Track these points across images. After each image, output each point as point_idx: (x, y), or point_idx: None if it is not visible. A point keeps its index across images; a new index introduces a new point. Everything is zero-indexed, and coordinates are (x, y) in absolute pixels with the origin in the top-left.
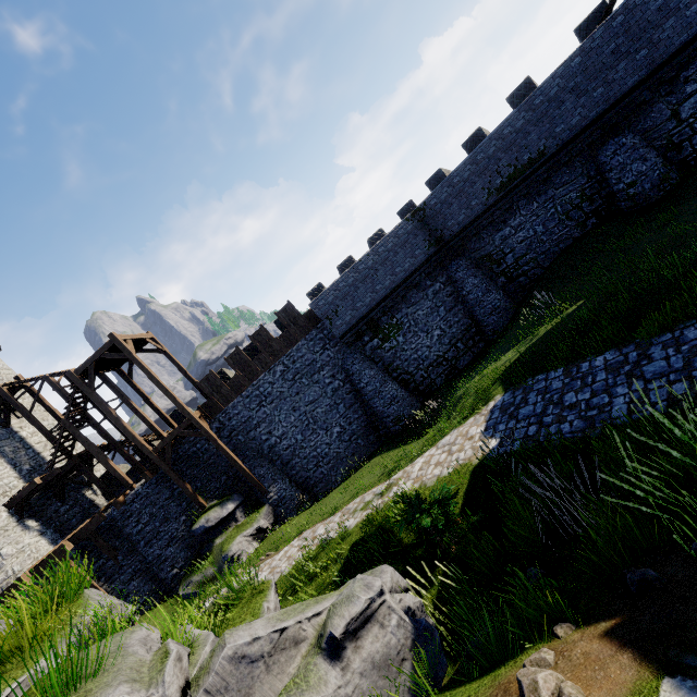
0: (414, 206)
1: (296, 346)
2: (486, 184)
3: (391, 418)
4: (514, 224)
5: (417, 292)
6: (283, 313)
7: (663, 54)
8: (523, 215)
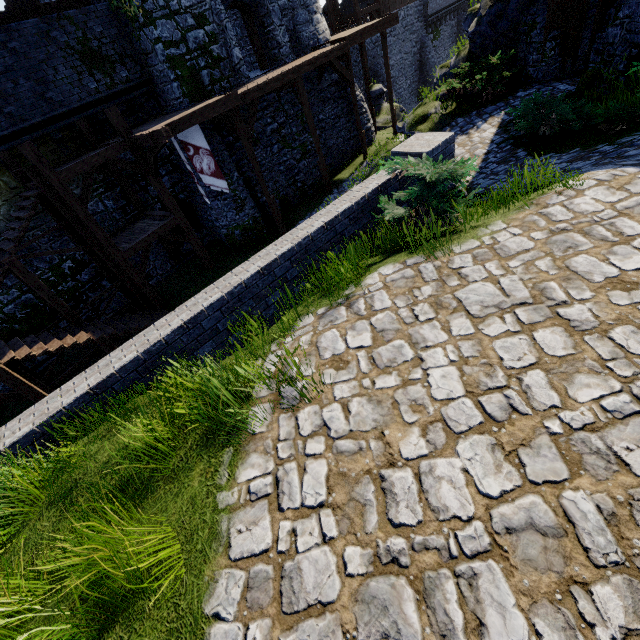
0: None
1: (411, 5)
2: None
3: None
4: None
5: (449, 19)
6: None
7: None
8: None
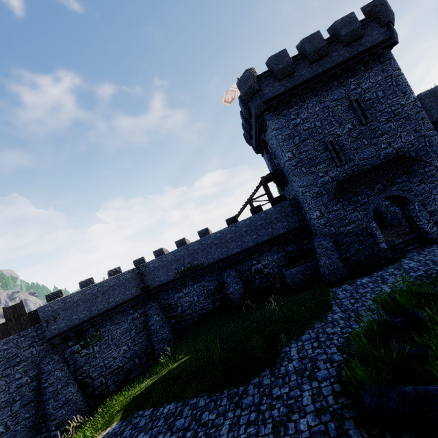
0: (144, 260)
1: (6, 339)
2: (176, 267)
3: (56, 422)
4: (185, 292)
5: (122, 316)
6: (12, 309)
7: (246, 246)
8: (190, 288)
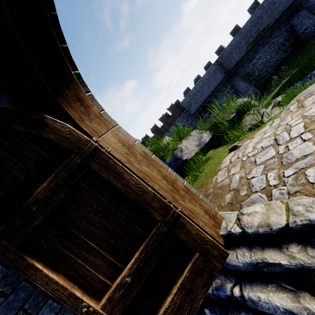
0: (210, 63)
1: (176, 121)
2: (245, 43)
3: None
4: (257, 58)
5: (220, 93)
6: (170, 108)
7: None
8: (261, 53)
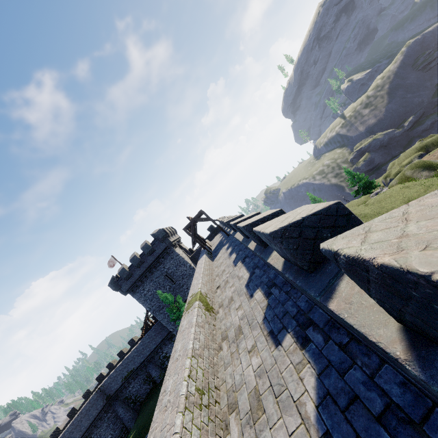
0: (102, 374)
1: None
2: (120, 377)
3: None
4: (132, 386)
5: (101, 421)
6: None
7: (152, 349)
8: (133, 383)
